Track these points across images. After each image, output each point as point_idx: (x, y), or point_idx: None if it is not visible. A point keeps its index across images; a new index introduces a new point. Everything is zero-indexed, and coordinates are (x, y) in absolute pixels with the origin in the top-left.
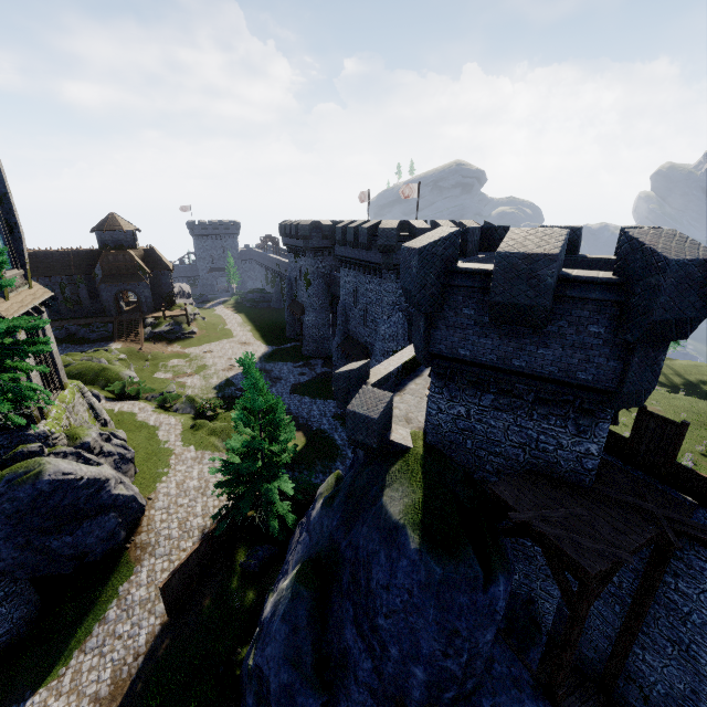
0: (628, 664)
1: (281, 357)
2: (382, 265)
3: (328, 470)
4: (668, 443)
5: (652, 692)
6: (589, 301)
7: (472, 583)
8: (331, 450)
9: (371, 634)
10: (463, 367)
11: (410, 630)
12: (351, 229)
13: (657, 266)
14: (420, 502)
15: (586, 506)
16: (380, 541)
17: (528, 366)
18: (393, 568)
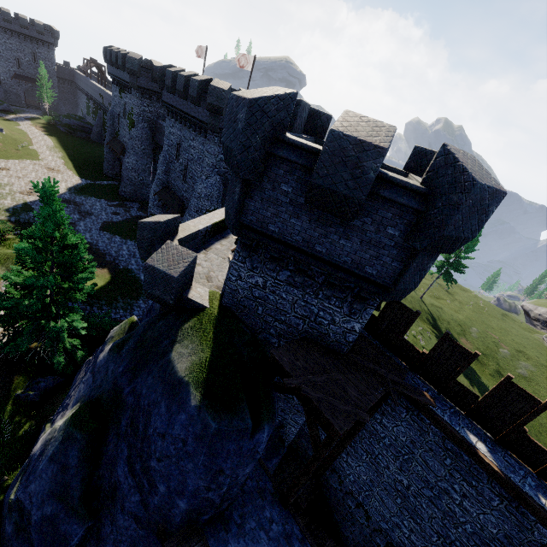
0: (335, 463)
1: (94, 192)
2: (208, 125)
3: (130, 307)
4: (403, 324)
5: (346, 479)
6: (396, 204)
7: (242, 433)
8: (136, 289)
9: (142, 474)
10: (269, 242)
11: (179, 471)
12: (182, 77)
13: (464, 185)
14: (207, 361)
15: (341, 371)
16: (163, 393)
17: (328, 253)
18: (172, 419)
